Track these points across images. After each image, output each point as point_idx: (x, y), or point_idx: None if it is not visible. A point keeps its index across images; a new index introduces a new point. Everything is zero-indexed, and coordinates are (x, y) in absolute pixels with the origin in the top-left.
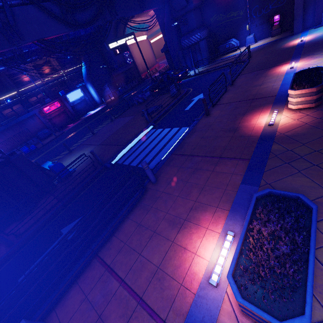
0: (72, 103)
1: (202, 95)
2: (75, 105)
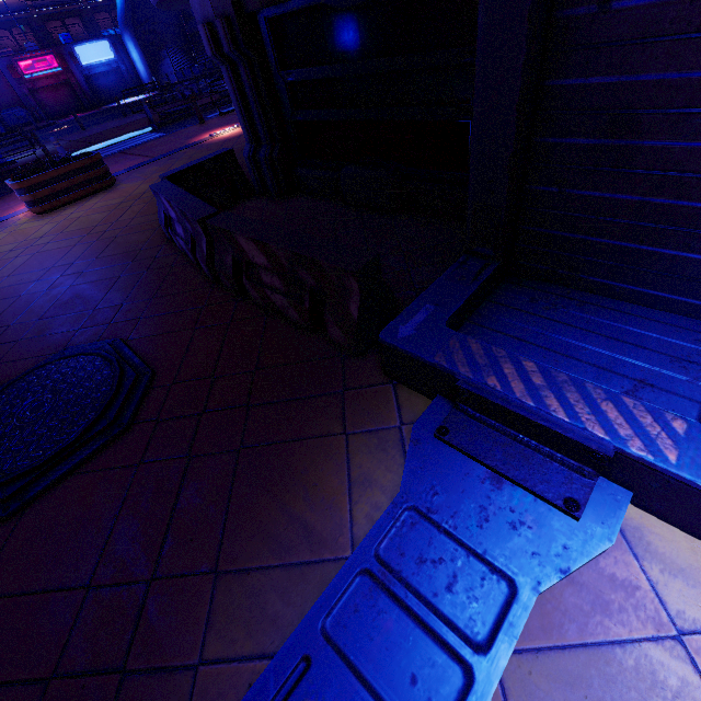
0: (88, 69)
1: None
2: (96, 76)
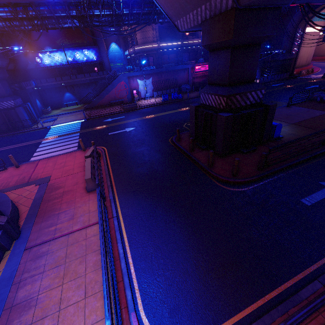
0: None
1: None
2: None
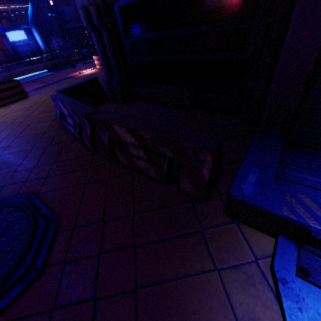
0: (13, 43)
1: None
2: (17, 47)
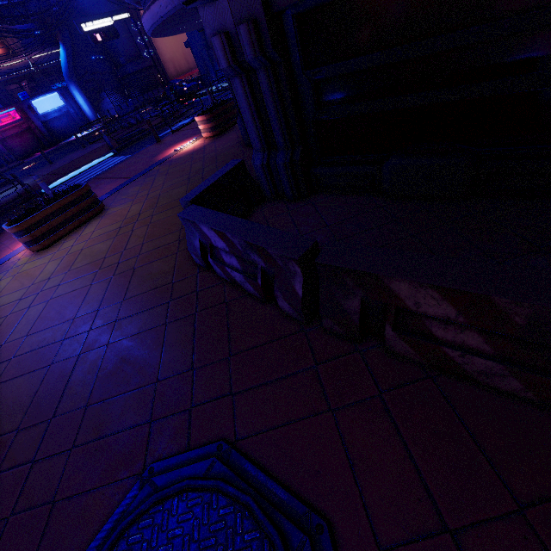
0: (44, 117)
1: (189, 120)
2: (51, 121)
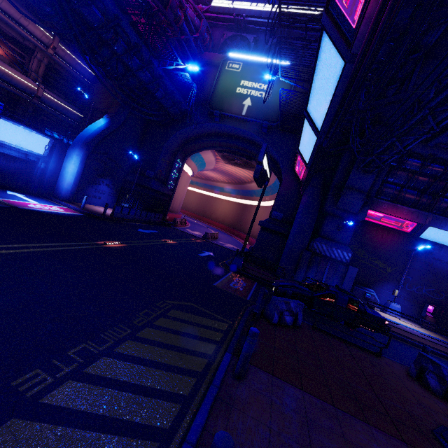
0: None
1: None
2: None
